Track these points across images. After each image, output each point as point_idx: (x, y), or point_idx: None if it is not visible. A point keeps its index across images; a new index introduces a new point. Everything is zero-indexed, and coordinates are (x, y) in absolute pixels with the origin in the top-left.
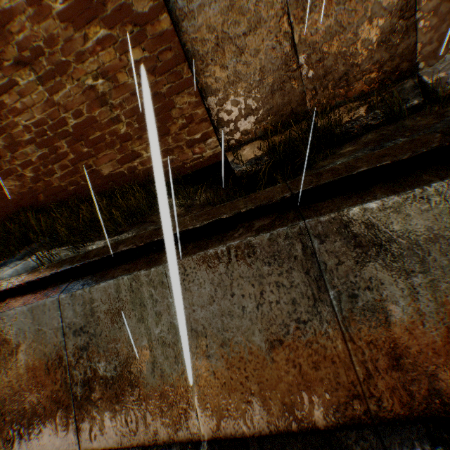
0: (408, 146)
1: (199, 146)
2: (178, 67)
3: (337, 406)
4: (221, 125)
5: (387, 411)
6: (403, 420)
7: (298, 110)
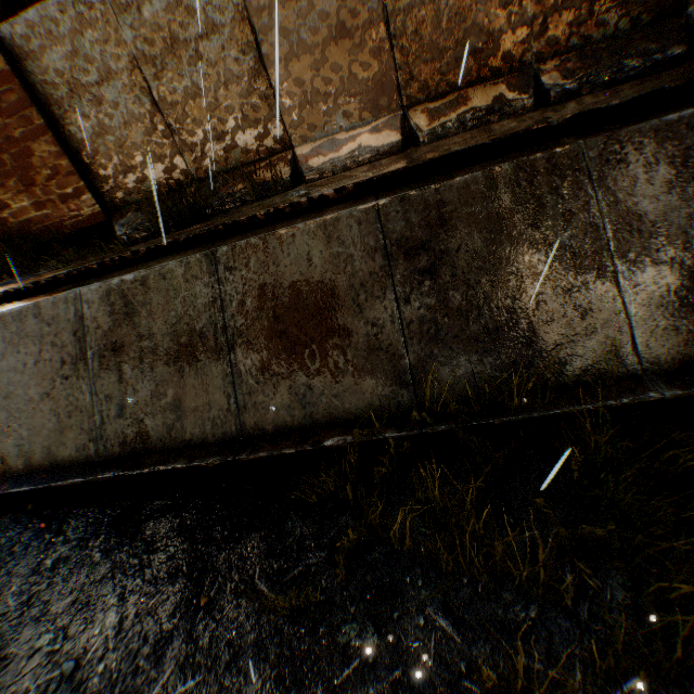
0: (202, 227)
1: (75, 202)
2: (28, 112)
3: (80, 448)
4: (100, 181)
5: (111, 451)
6: (119, 457)
7: (181, 174)
